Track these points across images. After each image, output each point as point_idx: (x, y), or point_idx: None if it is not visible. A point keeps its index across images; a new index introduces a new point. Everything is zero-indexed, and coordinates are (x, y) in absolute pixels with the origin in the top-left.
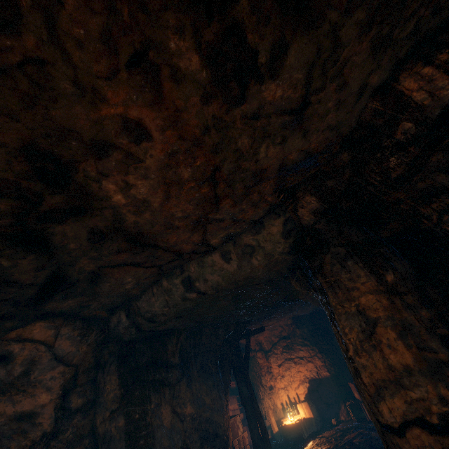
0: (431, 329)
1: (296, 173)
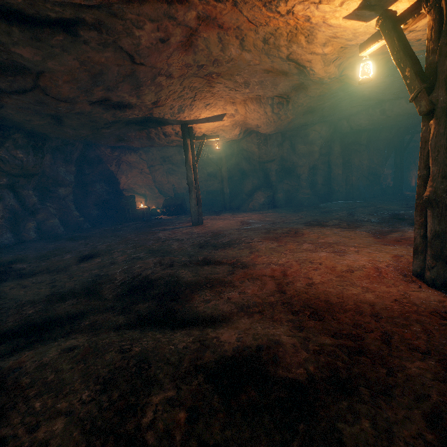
0: None
1: None
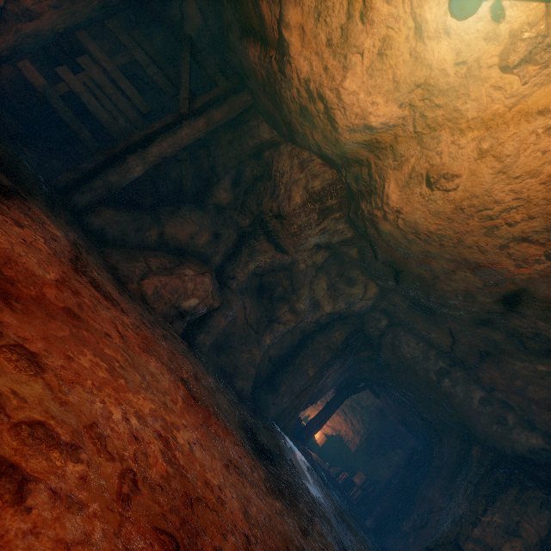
0: None
1: None
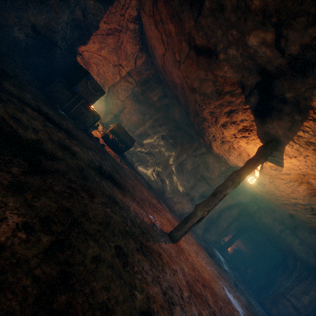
0: (313, 307)
1: None
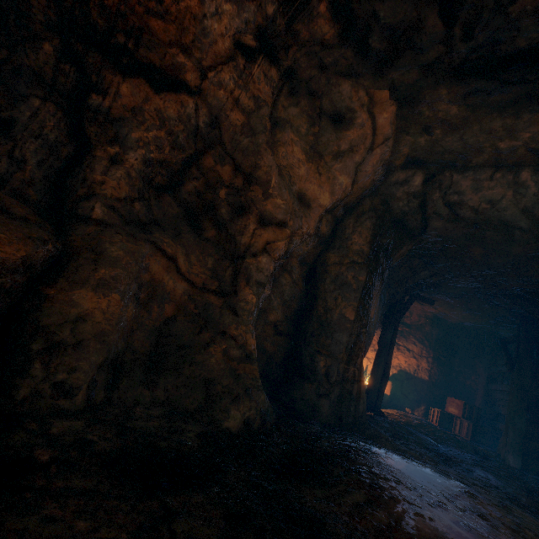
0: None
1: None
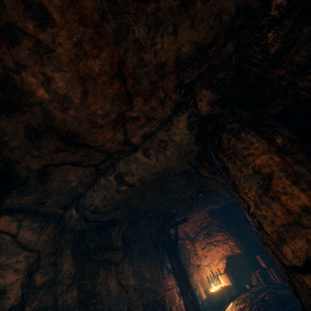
0: None
1: (191, 68)
